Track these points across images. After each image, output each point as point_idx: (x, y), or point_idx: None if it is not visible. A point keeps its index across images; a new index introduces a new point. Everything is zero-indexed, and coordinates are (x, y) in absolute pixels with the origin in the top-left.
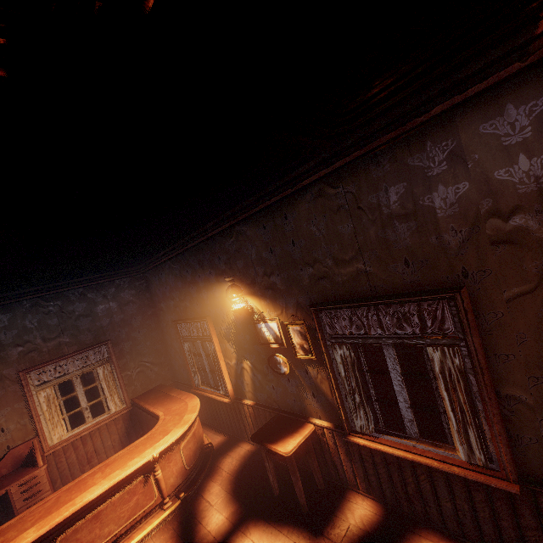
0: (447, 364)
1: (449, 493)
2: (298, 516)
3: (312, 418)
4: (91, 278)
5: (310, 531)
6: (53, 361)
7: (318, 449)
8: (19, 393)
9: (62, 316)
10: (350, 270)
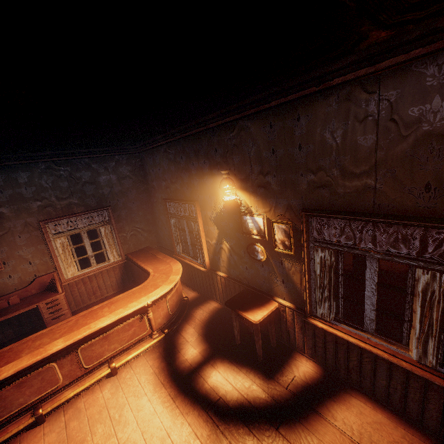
0: (433, 287)
1: (387, 375)
2: (254, 362)
3: (277, 298)
4: (95, 151)
5: (264, 374)
6: (66, 217)
7: (276, 319)
8: (41, 238)
9: (71, 181)
10: (357, 184)
